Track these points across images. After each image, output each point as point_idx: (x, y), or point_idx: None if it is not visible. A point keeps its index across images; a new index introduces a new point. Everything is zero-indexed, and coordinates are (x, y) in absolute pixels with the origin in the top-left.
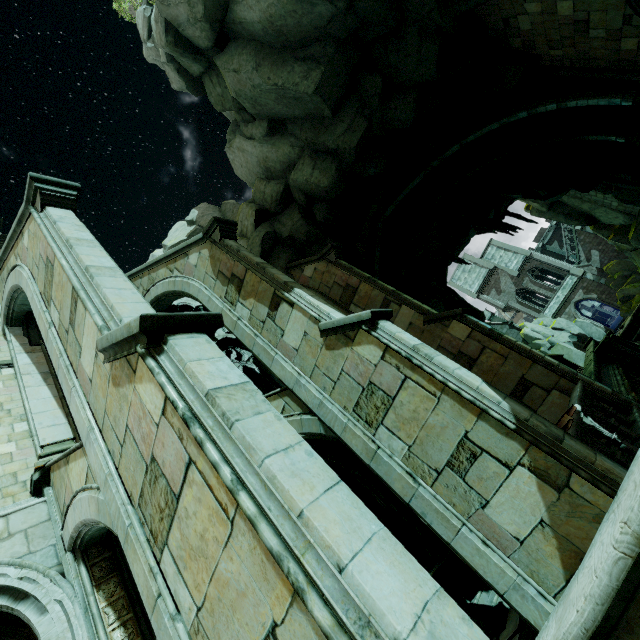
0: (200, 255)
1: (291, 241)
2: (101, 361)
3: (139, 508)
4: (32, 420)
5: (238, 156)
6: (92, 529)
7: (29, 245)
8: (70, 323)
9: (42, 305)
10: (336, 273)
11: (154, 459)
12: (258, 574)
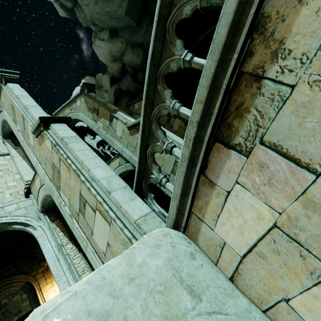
0: (81, 101)
1: (128, 92)
2: (35, 138)
3: (53, 182)
4: (21, 173)
5: (99, 50)
6: (46, 202)
7: (4, 101)
8: (24, 128)
9: (14, 124)
10: None
11: (53, 163)
12: (76, 180)
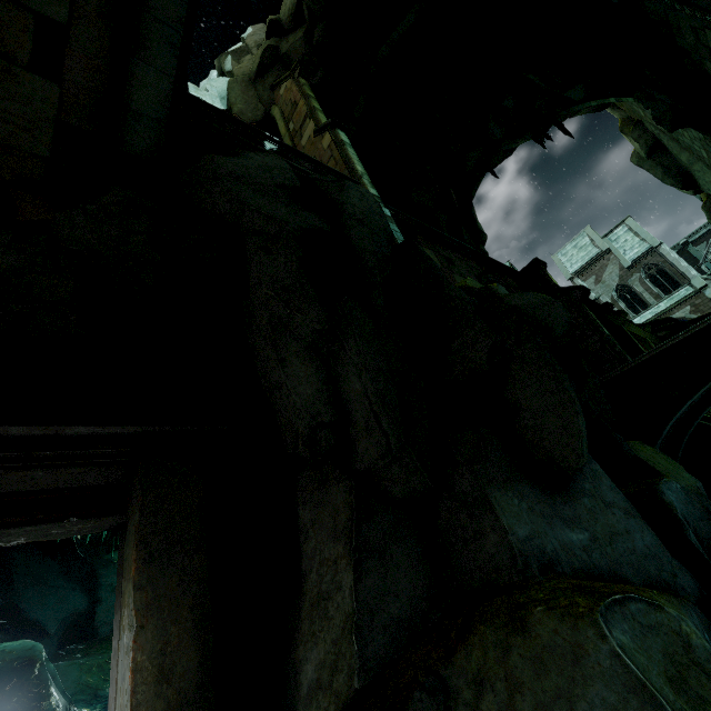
0: None
1: (287, 61)
2: None
3: None
4: None
5: None
6: None
7: None
8: None
9: None
10: (293, 90)
11: None
12: None
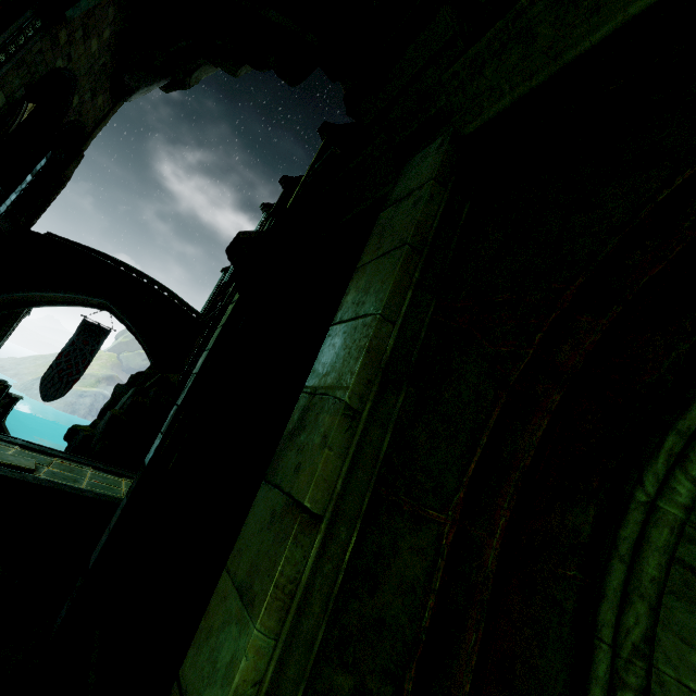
0: None
1: None
2: None
3: None
4: None
5: None
6: None
7: None
8: None
9: None
10: None
11: None
12: None
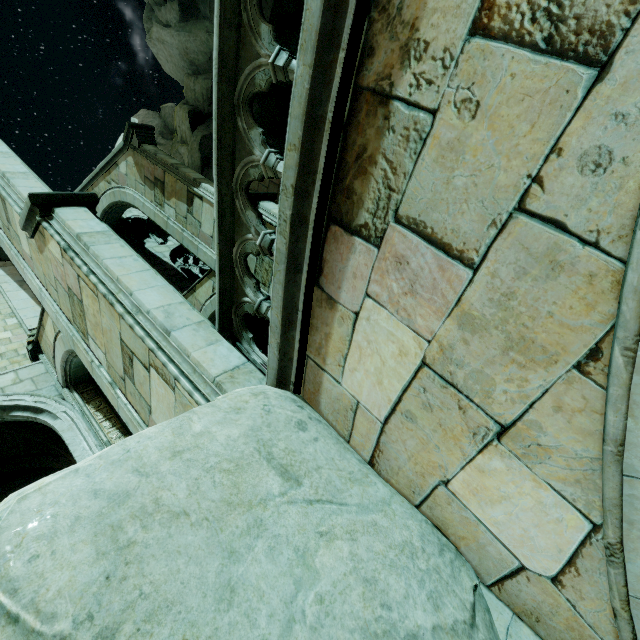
0: (127, 163)
1: None
2: (30, 240)
3: (75, 324)
4: (18, 314)
5: (160, 49)
6: (72, 366)
7: None
8: (8, 221)
9: None
10: None
11: (69, 288)
12: (110, 315)
